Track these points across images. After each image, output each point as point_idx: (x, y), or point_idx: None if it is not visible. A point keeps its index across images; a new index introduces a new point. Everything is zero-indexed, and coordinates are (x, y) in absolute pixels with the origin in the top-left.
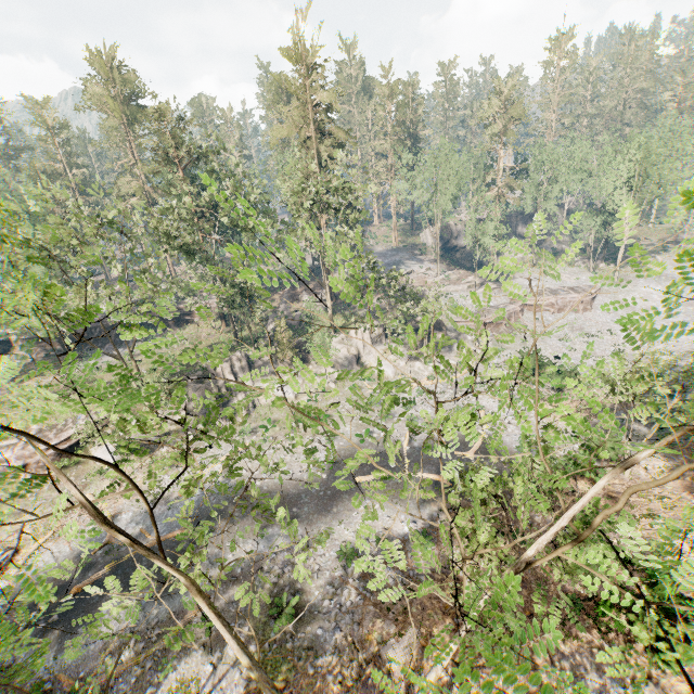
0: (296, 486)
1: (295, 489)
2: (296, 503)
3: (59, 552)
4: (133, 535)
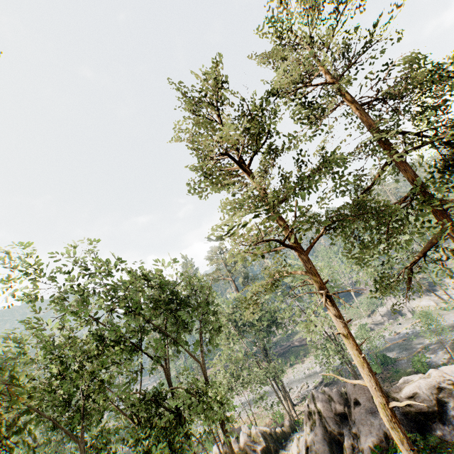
0: (450, 325)
1: (450, 325)
2: (452, 328)
3: None
4: (382, 344)
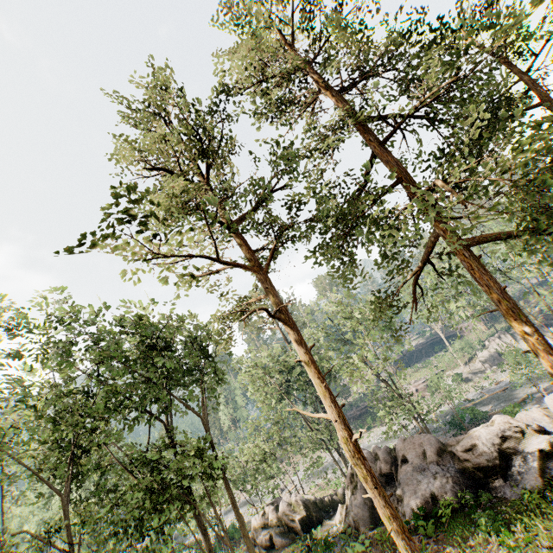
0: None
1: None
2: None
3: (447, 406)
4: (478, 397)
